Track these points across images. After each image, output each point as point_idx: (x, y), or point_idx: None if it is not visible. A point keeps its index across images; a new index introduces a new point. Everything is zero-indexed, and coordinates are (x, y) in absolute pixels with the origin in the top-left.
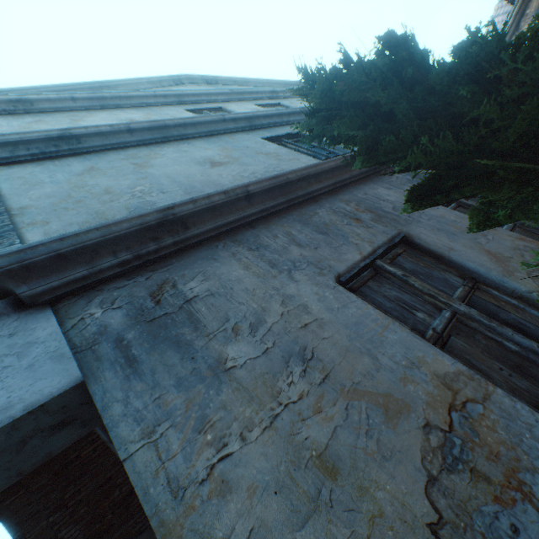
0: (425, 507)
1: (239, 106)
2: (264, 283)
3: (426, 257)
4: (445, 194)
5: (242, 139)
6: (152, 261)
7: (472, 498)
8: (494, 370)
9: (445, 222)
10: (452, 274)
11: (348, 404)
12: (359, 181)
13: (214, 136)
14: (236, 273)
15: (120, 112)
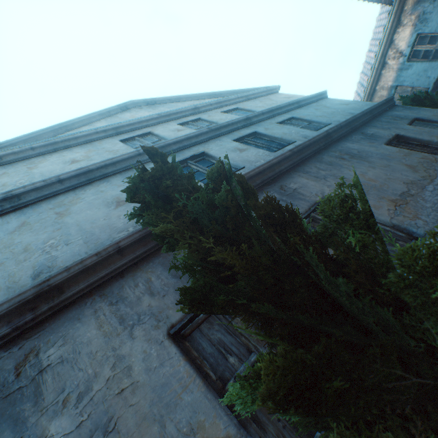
0: None
1: (164, 128)
2: (108, 343)
3: None
4: None
5: None
6: (30, 327)
7: None
8: (273, 421)
9: None
10: None
11: None
12: None
13: (131, 168)
14: (89, 333)
15: (68, 152)
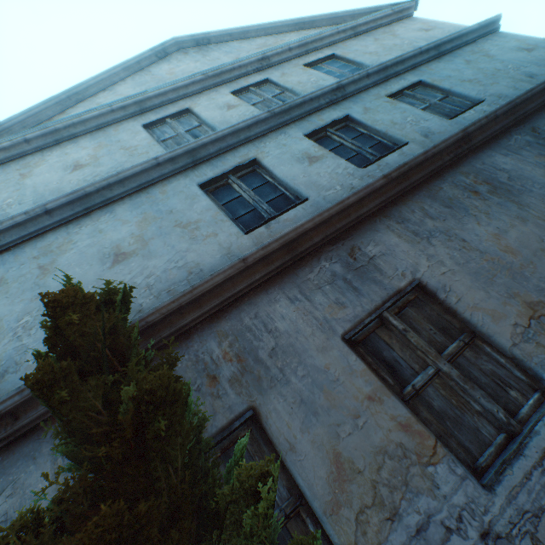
0: None
1: (210, 101)
2: None
3: (268, 447)
4: None
5: (175, 191)
6: None
7: None
8: None
9: (320, 384)
10: (283, 483)
11: None
12: (264, 284)
13: (146, 188)
14: (42, 484)
15: (73, 147)
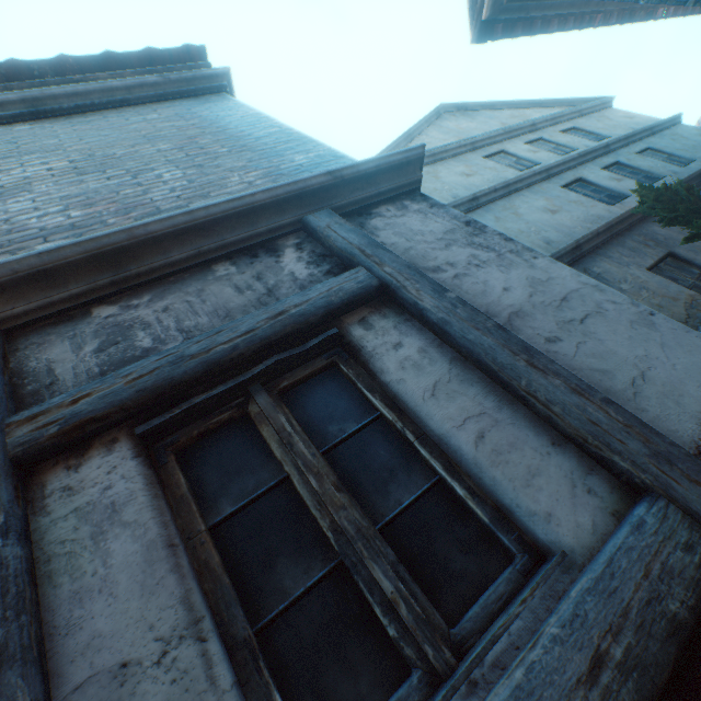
0: (684, 313)
1: (514, 147)
2: (619, 270)
3: (682, 263)
4: (698, 239)
5: (549, 189)
6: (573, 262)
7: (696, 313)
8: None
9: (692, 247)
10: (694, 270)
11: (661, 298)
12: (640, 222)
13: (529, 187)
14: (607, 266)
15: (448, 165)
